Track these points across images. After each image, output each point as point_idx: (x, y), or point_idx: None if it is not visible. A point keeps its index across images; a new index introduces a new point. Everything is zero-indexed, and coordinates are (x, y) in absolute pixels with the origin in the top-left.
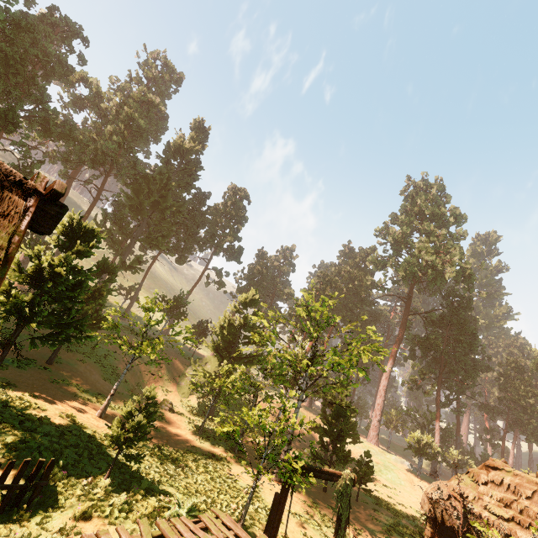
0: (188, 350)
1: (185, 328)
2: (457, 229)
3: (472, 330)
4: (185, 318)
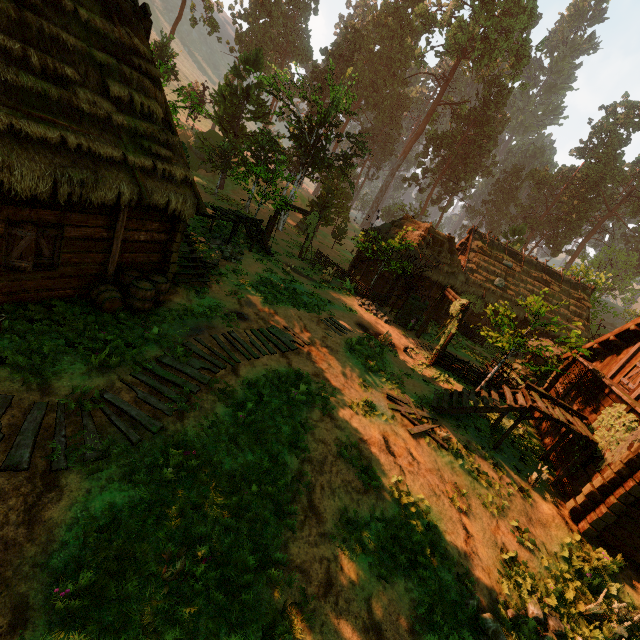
0: (185, 121)
1: (191, 95)
2: None
3: (490, 132)
4: (175, 77)
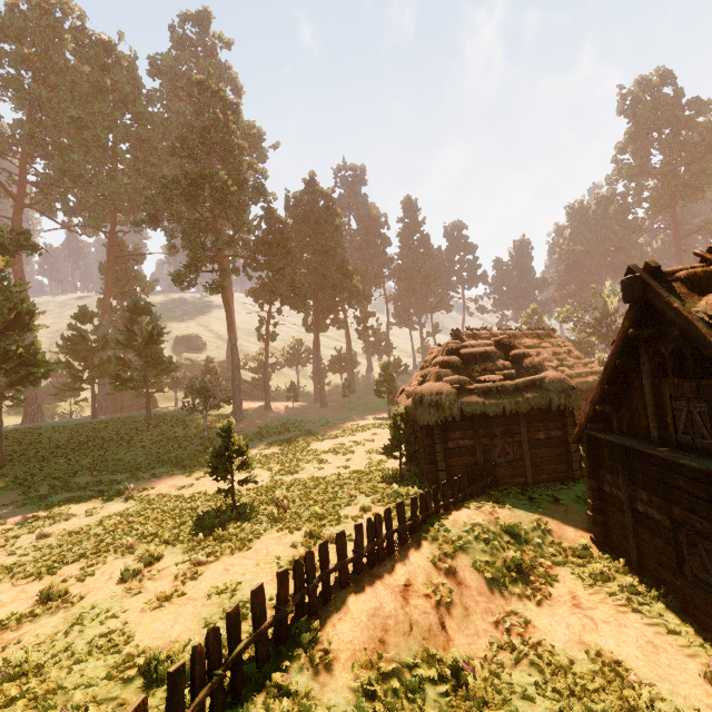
0: None
1: None
2: (704, 125)
3: None
4: None
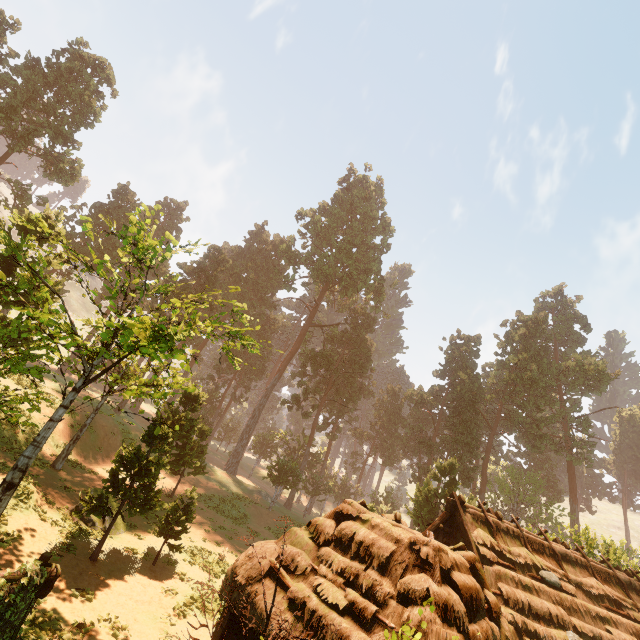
0: None
1: None
2: (383, 240)
3: (368, 352)
4: None
